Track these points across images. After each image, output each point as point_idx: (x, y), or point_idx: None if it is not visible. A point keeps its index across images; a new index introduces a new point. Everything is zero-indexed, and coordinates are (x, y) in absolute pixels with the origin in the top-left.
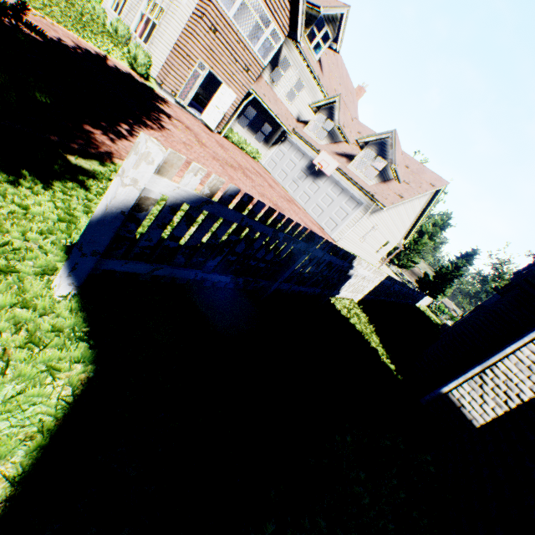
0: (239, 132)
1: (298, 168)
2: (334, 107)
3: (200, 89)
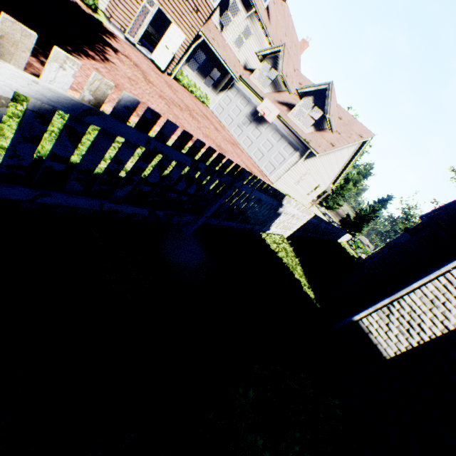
0: (189, 75)
1: (243, 114)
2: (279, 56)
3: (152, 29)
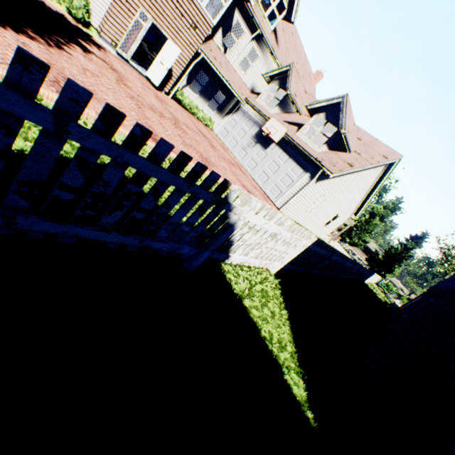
0: (191, 97)
1: (248, 136)
2: (287, 77)
3: None
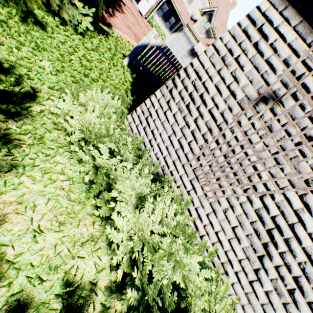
0: (156, 20)
1: (185, 50)
2: (213, 14)
3: None
